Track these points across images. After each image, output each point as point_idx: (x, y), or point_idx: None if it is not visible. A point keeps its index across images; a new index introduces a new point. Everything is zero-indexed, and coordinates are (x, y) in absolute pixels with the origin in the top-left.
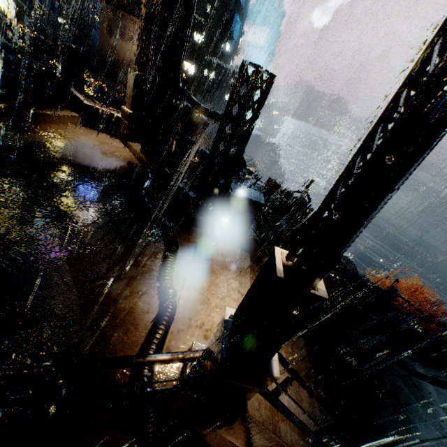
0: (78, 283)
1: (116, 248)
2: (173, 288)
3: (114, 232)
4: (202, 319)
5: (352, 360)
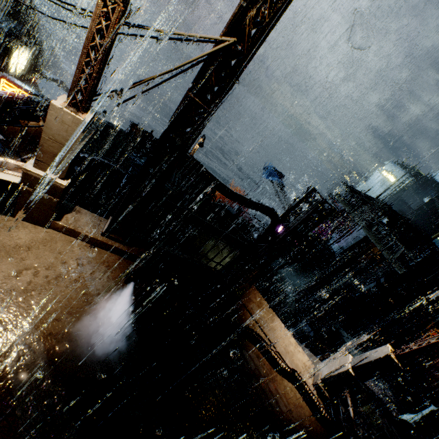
0: (279, 433)
1: (252, 386)
2: (293, 369)
3: (236, 376)
4: (300, 365)
5: (265, 284)
